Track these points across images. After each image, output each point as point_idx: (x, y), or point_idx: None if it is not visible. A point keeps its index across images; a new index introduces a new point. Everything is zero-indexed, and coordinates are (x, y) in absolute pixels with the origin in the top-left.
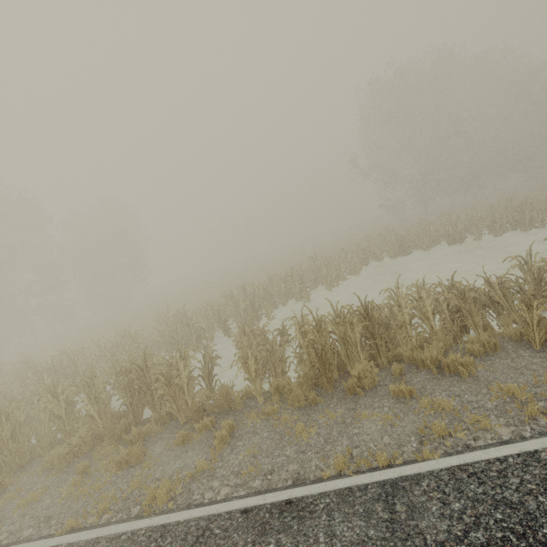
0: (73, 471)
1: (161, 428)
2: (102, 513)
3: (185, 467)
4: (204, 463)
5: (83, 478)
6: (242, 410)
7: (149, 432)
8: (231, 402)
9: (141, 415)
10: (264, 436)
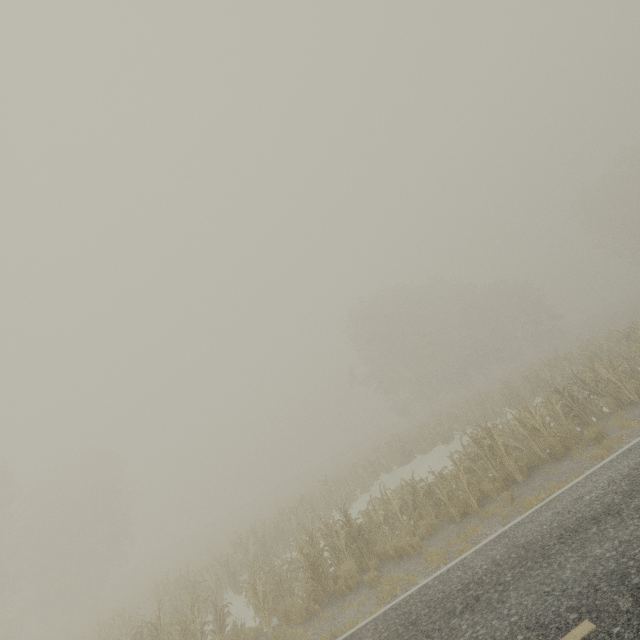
0: None
1: None
2: None
3: None
4: None
5: None
6: None
7: None
8: (243, 639)
9: None
10: None
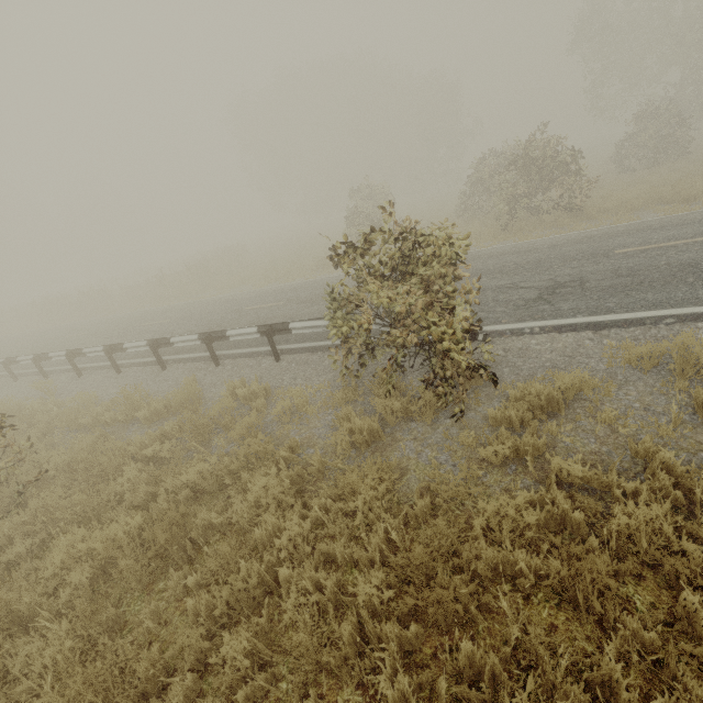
0: None
1: None
2: None
3: None
4: None
5: None
6: None
7: None
8: None
9: None
10: None
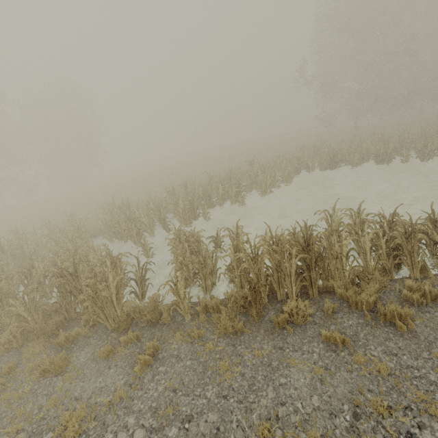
0: (2, 367)
1: (89, 333)
2: (15, 433)
3: (105, 388)
4: (124, 388)
5: (8, 378)
6: (169, 325)
7: (78, 334)
8: (158, 316)
9: (74, 312)
10: (187, 365)
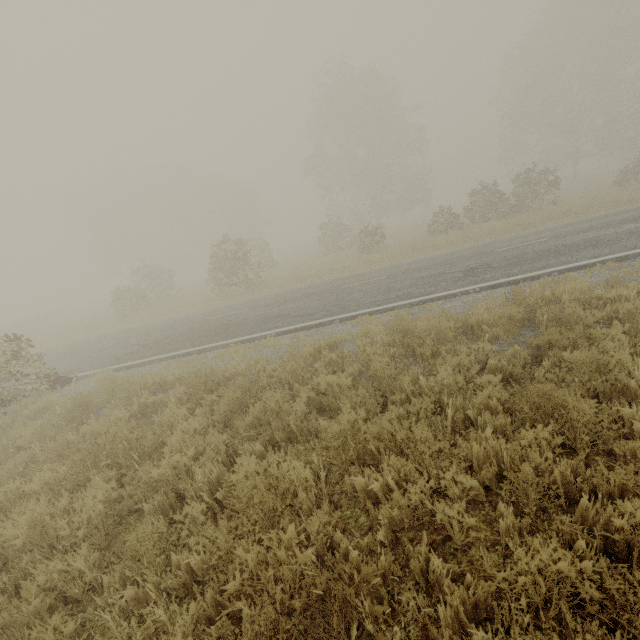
0: None
1: None
2: None
3: None
4: None
5: None
6: None
7: None
8: None
9: None
10: None
